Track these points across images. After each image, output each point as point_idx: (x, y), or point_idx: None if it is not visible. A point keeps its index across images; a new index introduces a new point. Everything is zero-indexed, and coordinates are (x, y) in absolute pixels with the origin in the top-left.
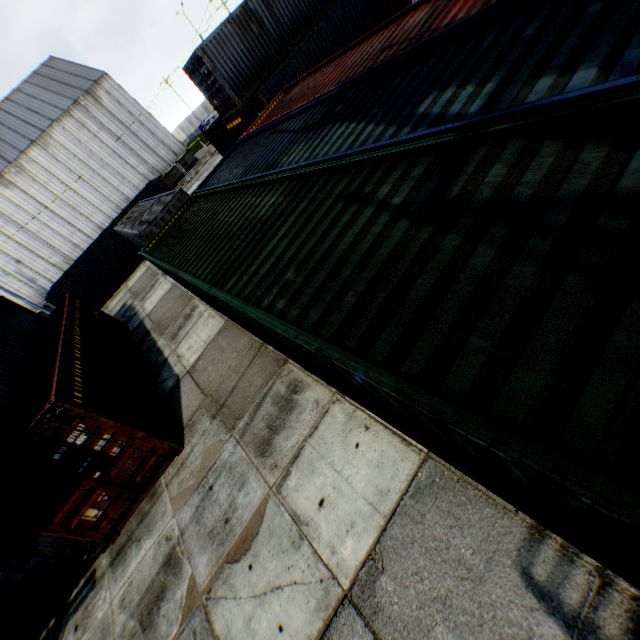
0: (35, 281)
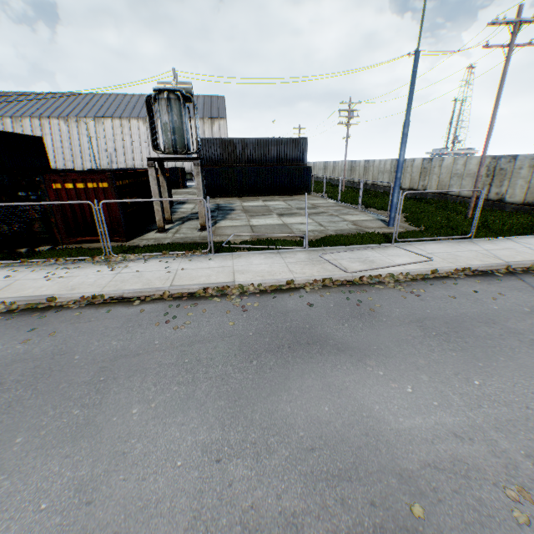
0: (112, 162)
